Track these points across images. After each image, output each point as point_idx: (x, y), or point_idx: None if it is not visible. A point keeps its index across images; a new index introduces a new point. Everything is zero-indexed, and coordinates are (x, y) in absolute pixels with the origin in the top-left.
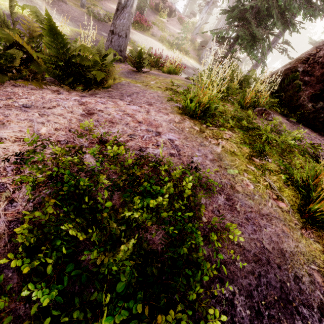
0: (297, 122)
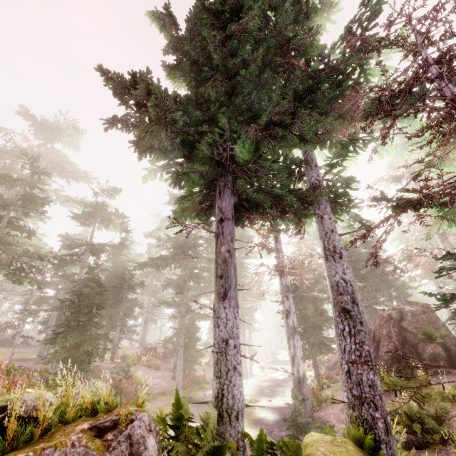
0: (431, 375)
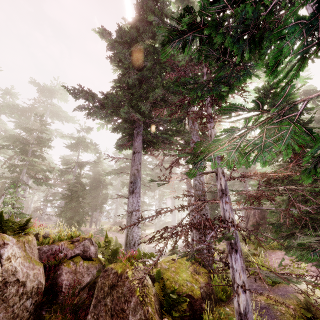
0: None
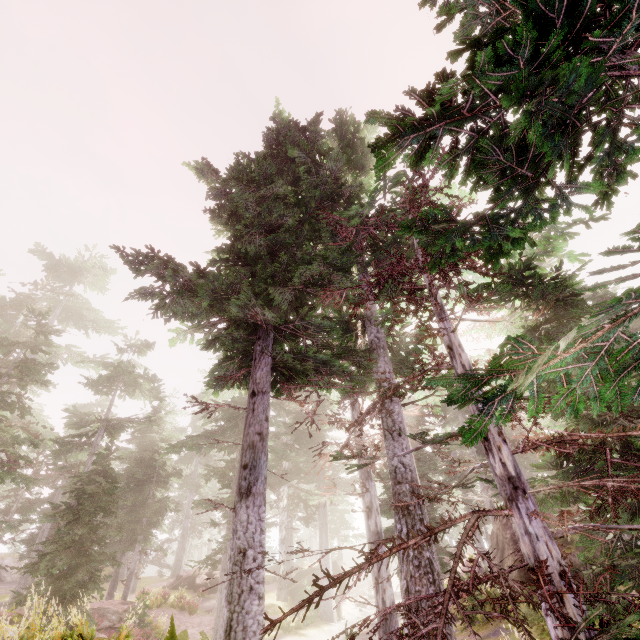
0: None
